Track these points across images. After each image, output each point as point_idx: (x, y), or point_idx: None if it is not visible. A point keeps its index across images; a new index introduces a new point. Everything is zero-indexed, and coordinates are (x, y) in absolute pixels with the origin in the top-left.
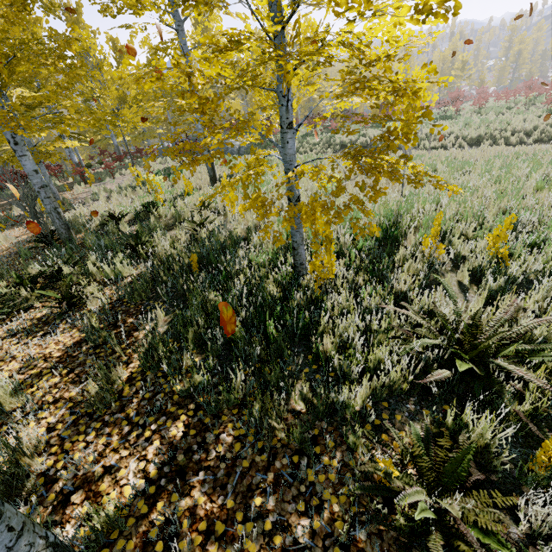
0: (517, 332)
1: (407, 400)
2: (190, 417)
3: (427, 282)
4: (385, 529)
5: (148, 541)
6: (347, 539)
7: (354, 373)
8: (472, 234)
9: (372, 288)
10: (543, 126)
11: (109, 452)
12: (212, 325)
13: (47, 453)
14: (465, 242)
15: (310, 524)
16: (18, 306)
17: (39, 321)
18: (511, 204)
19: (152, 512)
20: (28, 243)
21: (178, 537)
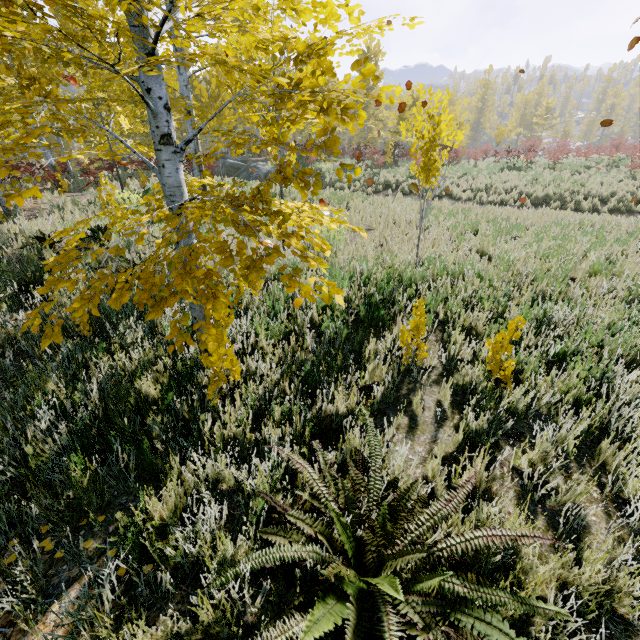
0: (453, 549)
1: None
2: None
3: (391, 398)
4: None
5: None
6: None
7: (168, 583)
8: (482, 328)
9: (284, 408)
10: (623, 193)
11: None
12: None
13: None
14: (467, 341)
15: None
16: None
17: None
18: (549, 291)
19: None
20: None
21: None
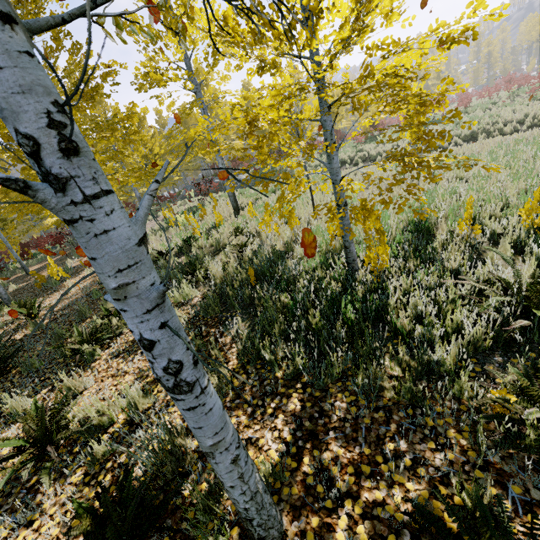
0: None
1: (493, 354)
2: (300, 393)
3: (472, 260)
4: (515, 451)
5: (308, 486)
6: (483, 463)
7: (437, 339)
8: (500, 213)
9: (426, 269)
10: (534, 112)
11: (243, 428)
12: (297, 318)
13: (190, 436)
14: (496, 221)
15: (445, 457)
16: (113, 333)
17: (133, 342)
18: (528, 183)
19: (301, 466)
20: (92, 287)
21: (333, 480)
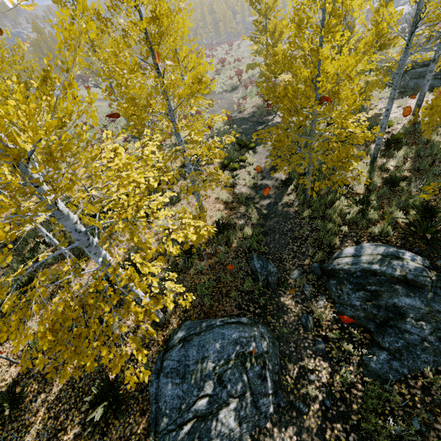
0: None
1: None
2: None
3: None
4: None
5: None
6: None
7: None
8: None
9: None
10: None
11: None
12: None
13: None
14: None
15: None
16: None
17: None
18: None
19: None
20: None
21: None
